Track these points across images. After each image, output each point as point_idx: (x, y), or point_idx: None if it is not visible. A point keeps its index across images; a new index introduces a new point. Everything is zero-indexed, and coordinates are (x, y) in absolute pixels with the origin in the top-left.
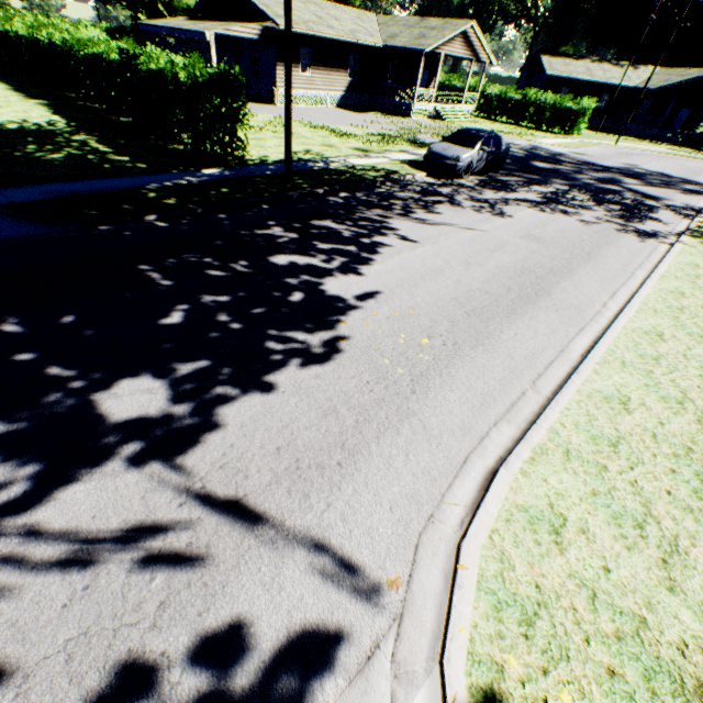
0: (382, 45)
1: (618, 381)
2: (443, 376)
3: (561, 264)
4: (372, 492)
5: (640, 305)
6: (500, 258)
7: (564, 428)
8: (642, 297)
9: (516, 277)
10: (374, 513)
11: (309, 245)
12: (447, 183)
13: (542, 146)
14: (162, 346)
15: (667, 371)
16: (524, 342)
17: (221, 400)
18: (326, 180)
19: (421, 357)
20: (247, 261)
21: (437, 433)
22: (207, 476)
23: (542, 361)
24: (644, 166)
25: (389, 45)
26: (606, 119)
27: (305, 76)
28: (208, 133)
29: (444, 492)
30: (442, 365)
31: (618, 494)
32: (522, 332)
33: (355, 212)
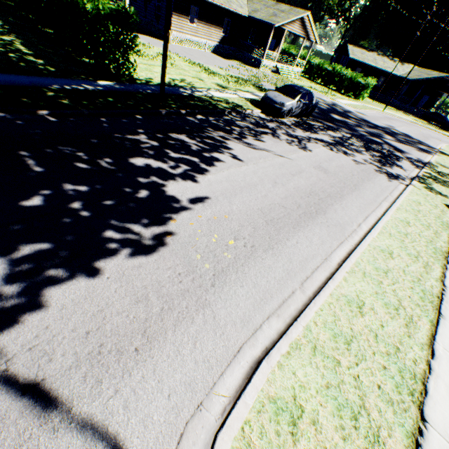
0: (248, 15)
1: (359, 288)
2: (238, 273)
3: (337, 190)
4: (158, 379)
5: (382, 229)
6: (297, 181)
7: (316, 326)
8: (383, 222)
9: (306, 197)
10: (153, 400)
11: (164, 152)
12: (274, 120)
13: (339, 104)
14: (14, 226)
15: (391, 283)
16: (302, 249)
17: (51, 282)
18: (190, 104)
19: (225, 255)
20: (112, 159)
21: (223, 323)
22: (13, 358)
23: (311, 266)
24: (397, 128)
25: (252, 16)
26: (380, 93)
27: (192, 26)
28: (105, 54)
29: (216, 380)
30: (239, 263)
31: (345, 388)
32: (301, 241)
33: (205, 131)
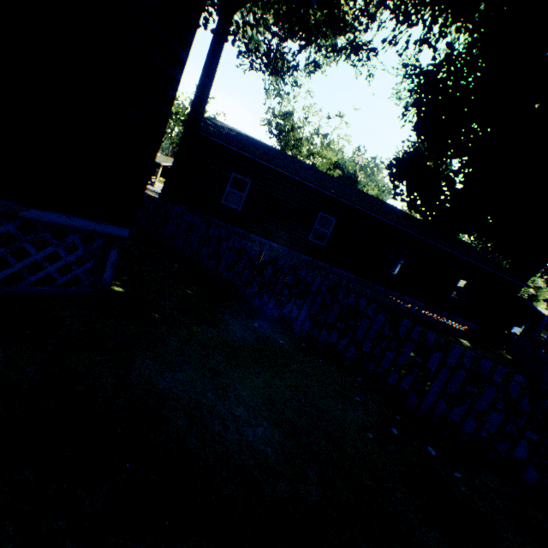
0: None
1: None
2: None
3: None
4: None
5: None
6: None
7: None
8: None
9: None
10: None
11: None
12: None
13: None
14: None
15: None
16: None
17: None
18: None
19: None
20: None
21: None
22: None
23: None
24: None
25: None
26: None
27: None
28: None
29: None
30: None
31: None
32: None
33: None
